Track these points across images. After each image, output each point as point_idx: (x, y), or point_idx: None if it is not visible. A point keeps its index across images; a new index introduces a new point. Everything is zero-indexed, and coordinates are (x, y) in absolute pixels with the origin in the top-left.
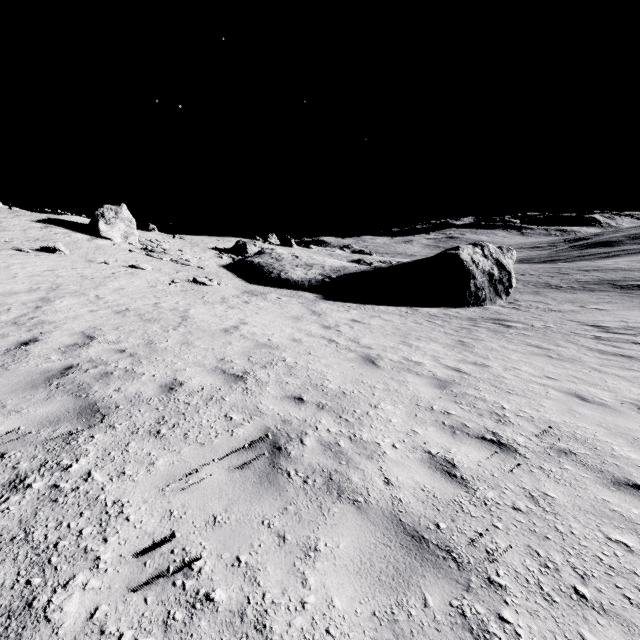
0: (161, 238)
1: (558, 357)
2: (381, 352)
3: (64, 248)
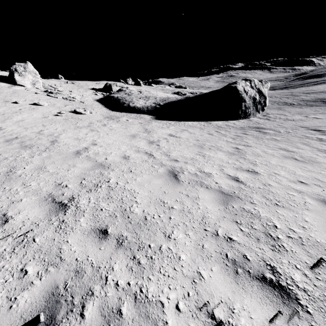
0: (59, 83)
1: (301, 159)
2: (183, 164)
3: None
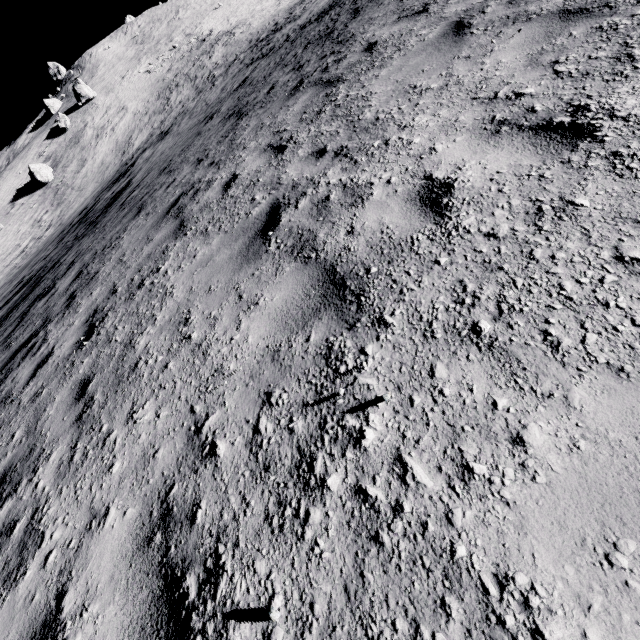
0: None
1: None
2: None
3: (221, 4)
